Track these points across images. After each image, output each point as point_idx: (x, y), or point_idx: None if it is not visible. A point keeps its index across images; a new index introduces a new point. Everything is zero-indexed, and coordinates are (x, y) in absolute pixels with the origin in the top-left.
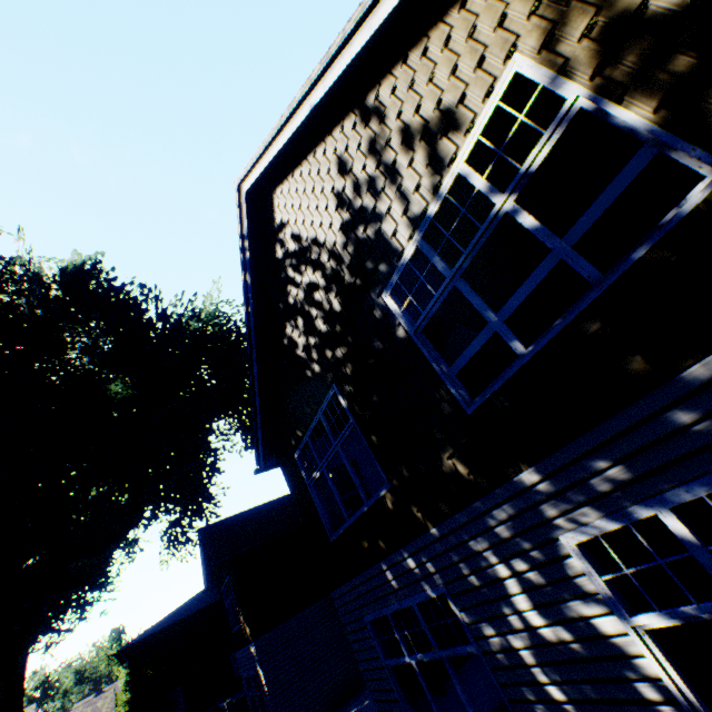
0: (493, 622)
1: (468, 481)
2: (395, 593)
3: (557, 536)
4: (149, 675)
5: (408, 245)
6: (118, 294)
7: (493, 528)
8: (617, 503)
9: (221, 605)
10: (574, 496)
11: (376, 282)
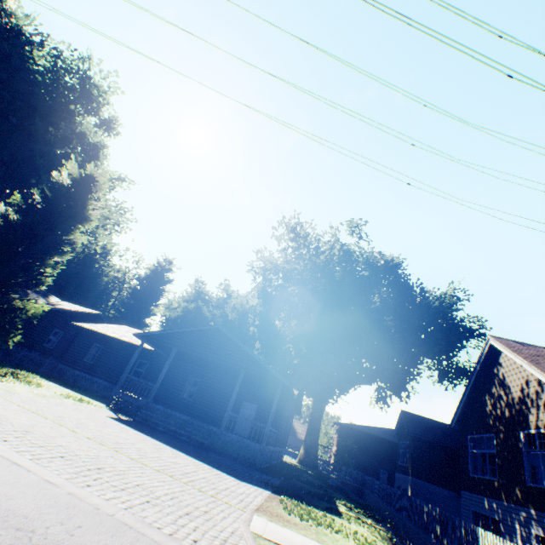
0: (509, 536)
1: (519, 499)
2: (484, 508)
3: (531, 528)
4: (347, 443)
5: (532, 429)
6: (405, 281)
7: (519, 515)
8: (544, 531)
9: (385, 442)
10: (538, 523)
11: (520, 425)
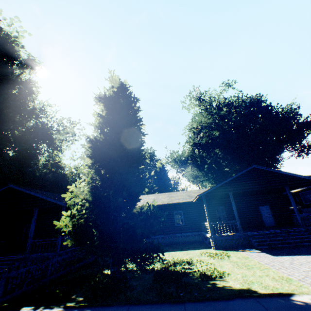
0: None
1: None
2: None
3: None
4: None
5: None
6: (272, 108)
7: None
8: None
9: None
10: None
11: None
